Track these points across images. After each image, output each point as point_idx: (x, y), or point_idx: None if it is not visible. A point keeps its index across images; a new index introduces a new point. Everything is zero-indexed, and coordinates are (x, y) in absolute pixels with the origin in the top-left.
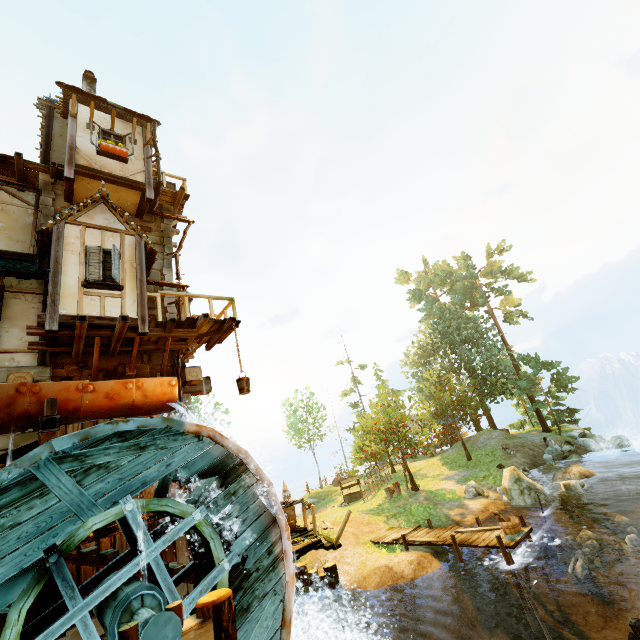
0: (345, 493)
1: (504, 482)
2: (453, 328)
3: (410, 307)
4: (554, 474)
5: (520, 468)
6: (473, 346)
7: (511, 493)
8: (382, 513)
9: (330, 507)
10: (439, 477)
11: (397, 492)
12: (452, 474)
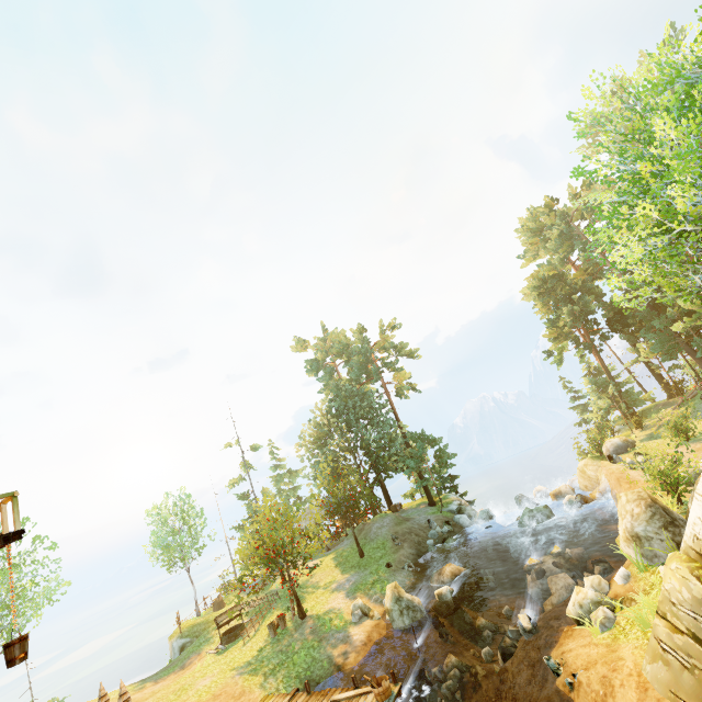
0: (225, 625)
1: (387, 602)
2: (349, 406)
3: (309, 375)
4: (432, 575)
5: (406, 564)
6: (368, 424)
7: (392, 614)
8: (260, 669)
9: (203, 655)
10: (331, 587)
11: (282, 626)
12: (344, 580)
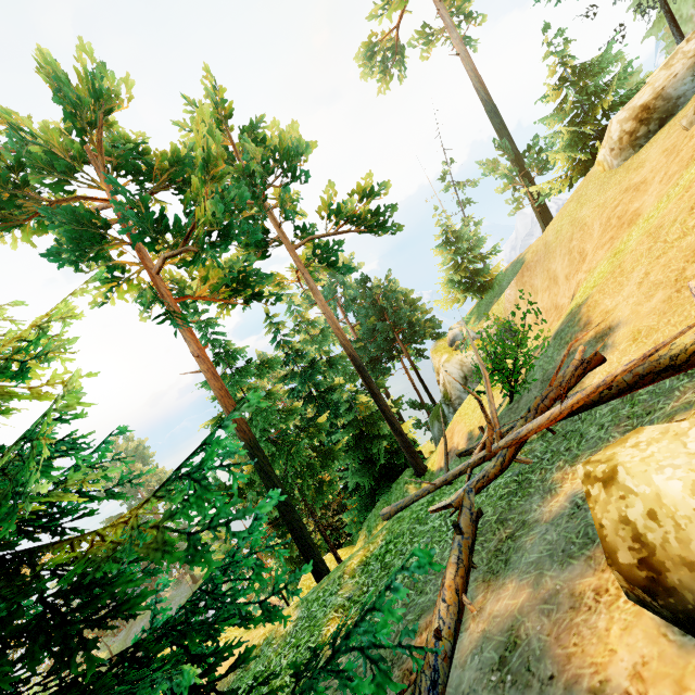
0: None
1: None
2: None
3: None
4: None
5: None
6: None
7: None
8: None
9: None
10: None
11: None
12: None
